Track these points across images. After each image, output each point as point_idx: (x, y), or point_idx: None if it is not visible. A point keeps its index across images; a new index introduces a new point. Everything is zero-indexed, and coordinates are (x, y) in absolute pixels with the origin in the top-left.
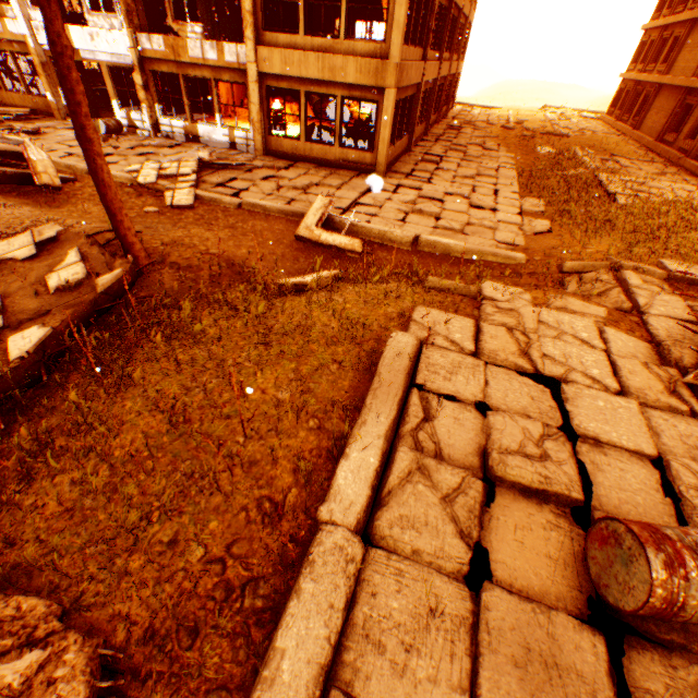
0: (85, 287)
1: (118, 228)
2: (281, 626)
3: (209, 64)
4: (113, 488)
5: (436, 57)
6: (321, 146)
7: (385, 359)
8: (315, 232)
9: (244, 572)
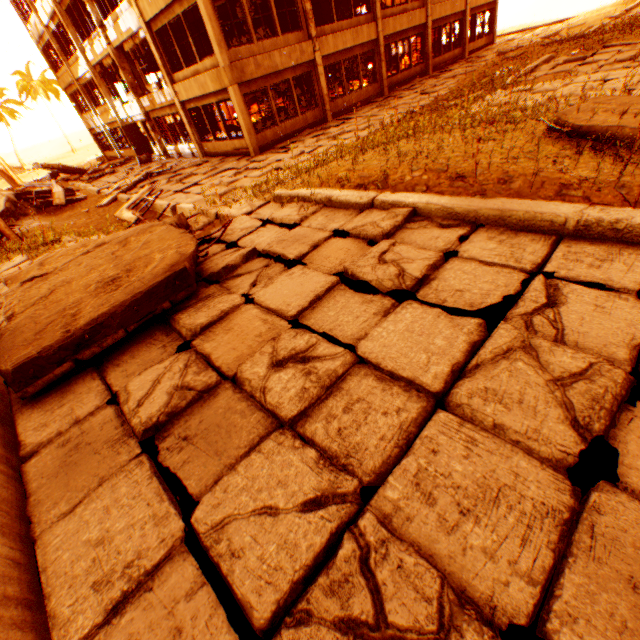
0: None
1: None
2: None
3: (165, 106)
4: None
5: (365, 20)
6: (223, 142)
7: None
8: (123, 212)
9: None
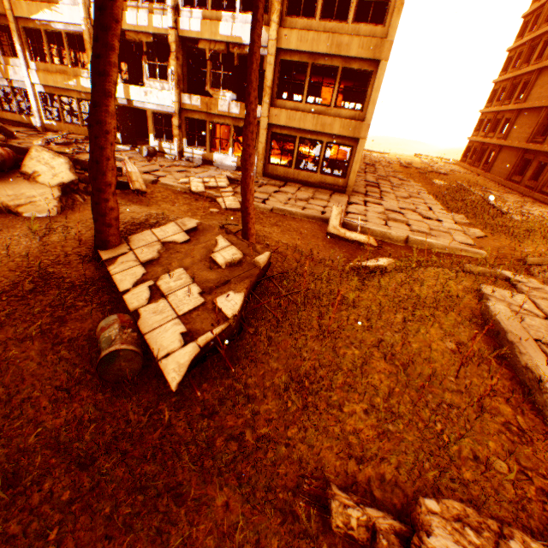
0: (245, 264)
1: (247, 222)
2: None
3: (232, 116)
4: (398, 415)
5: None
6: (306, 172)
7: (503, 320)
8: (341, 231)
9: (544, 480)
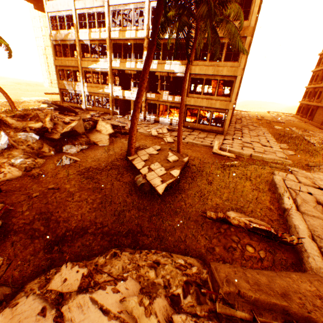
0: (179, 161)
1: (179, 147)
2: (293, 221)
3: (169, 101)
4: (229, 201)
5: None
6: (203, 125)
7: (276, 181)
8: (218, 151)
9: (272, 218)
